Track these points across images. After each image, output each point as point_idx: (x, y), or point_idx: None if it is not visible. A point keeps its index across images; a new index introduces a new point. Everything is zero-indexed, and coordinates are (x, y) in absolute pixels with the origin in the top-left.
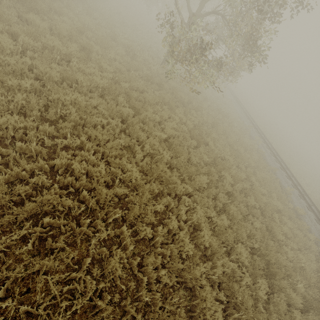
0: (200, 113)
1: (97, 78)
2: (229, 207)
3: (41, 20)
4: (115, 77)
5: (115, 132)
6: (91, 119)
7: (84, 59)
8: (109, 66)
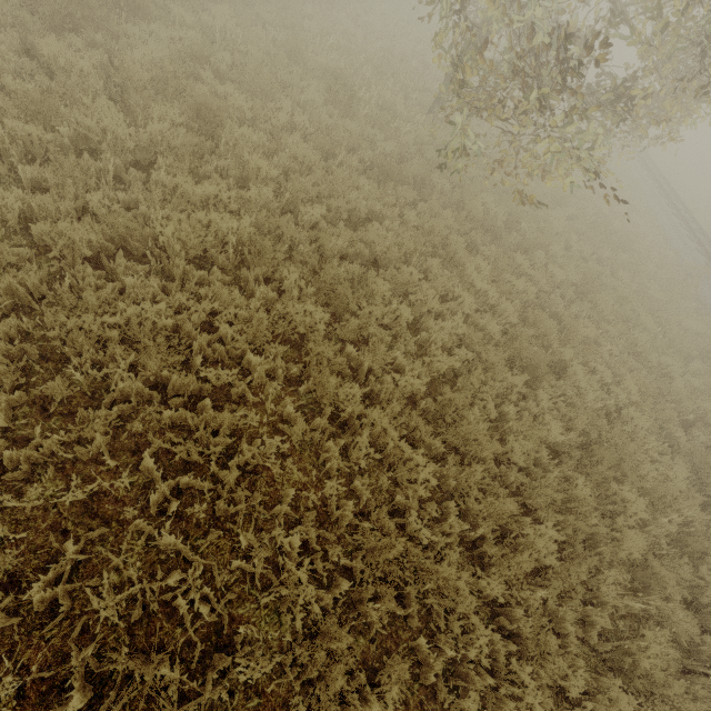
0: (544, 254)
1: (220, 217)
2: (636, 647)
3: (83, 47)
4: (284, 190)
5: (267, 393)
6: (185, 377)
7: (198, 147)
8: (264, 162)
